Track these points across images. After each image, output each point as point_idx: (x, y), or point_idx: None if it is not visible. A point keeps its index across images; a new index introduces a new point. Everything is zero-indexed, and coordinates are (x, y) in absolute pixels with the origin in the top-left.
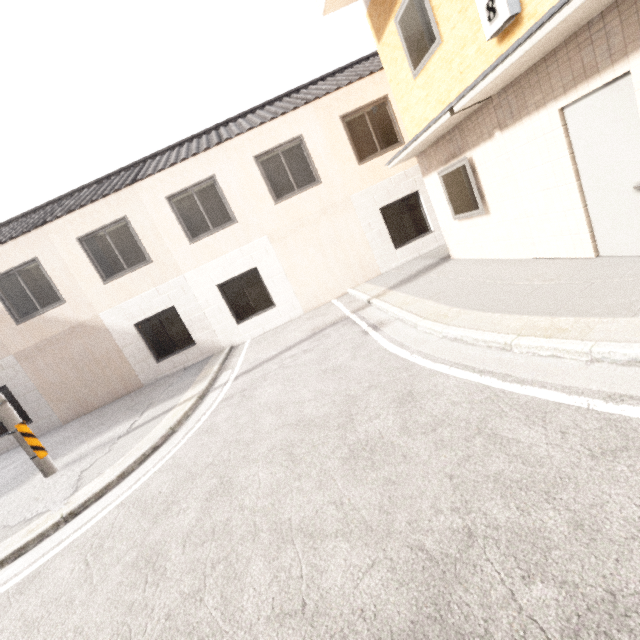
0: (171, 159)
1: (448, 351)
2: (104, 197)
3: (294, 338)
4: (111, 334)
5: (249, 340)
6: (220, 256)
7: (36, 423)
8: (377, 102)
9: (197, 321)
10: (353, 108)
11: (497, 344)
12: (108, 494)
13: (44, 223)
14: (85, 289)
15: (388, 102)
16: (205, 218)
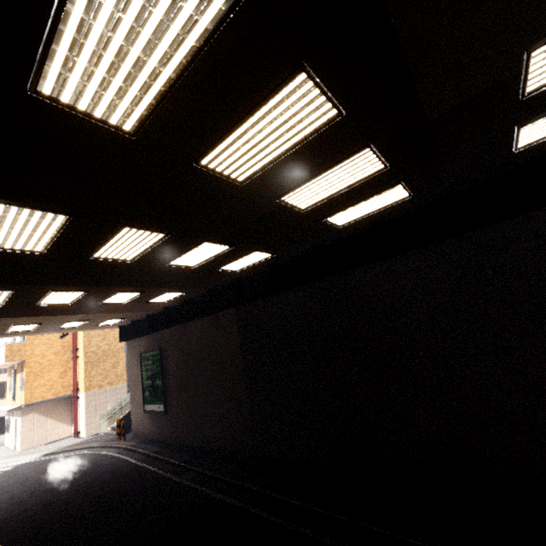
0: None
1: None
2: None
3: None
4: None
5: None
6: None
7: None
8: None
9: None
10: (1, 381)
11: None
12: None
13: None
14: None
15: None
16: None
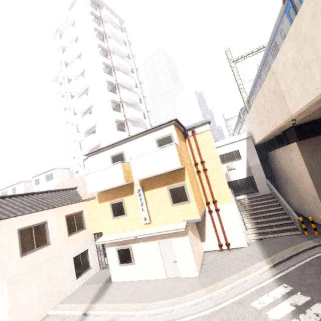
0: None
1: (157, 318)
2: None
3: None
4: None
5: None
6: None
7: None
8: (79, 212)
9: None
10: (71, 213)
11: (170, 310)
12: None
13: None
14: None
15: (83, 213)
16: None
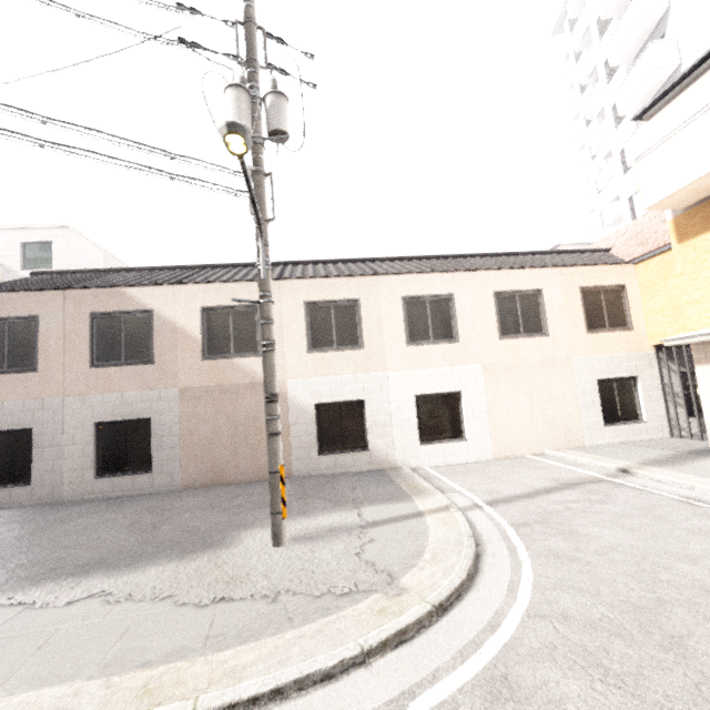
0: (408, 268)
1: None
2: (348, 276)
3: (531, 482)
4: (288, 405)
5: (427, 467)
6: (430, 368)
7: (154, 475)
8: (614, 287)
9: (380, 425)
10: (593, 284)
11: None
12: (470, 596)
13: (284, 278)
14: (287, 350)
15: (624, 291)
16: (429, 327)
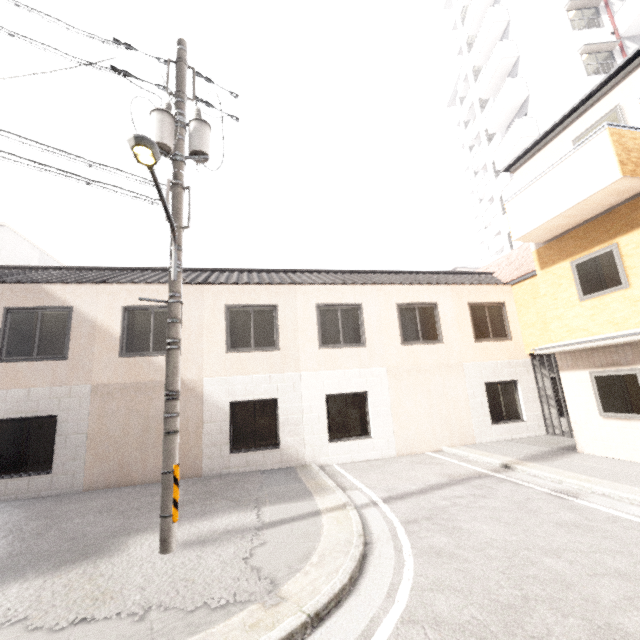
0: (324, 279)
1: None
2: (268, 284)
3: (426, 478)
4: (203, 403)
5: (335, 464)
6: (340, 369)
7: (54, 476)
8: (495, 304)
9: (292, 423)
10: (478, 301)
11: None
12: (349, 601)
13: (207, 283)
14: (206, 350)
15: (504, 307)
16: (340, 332)
